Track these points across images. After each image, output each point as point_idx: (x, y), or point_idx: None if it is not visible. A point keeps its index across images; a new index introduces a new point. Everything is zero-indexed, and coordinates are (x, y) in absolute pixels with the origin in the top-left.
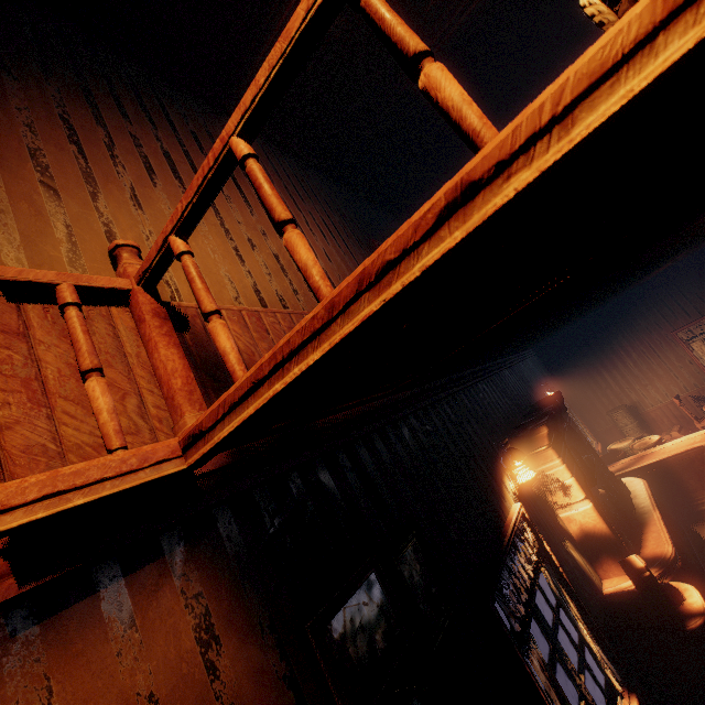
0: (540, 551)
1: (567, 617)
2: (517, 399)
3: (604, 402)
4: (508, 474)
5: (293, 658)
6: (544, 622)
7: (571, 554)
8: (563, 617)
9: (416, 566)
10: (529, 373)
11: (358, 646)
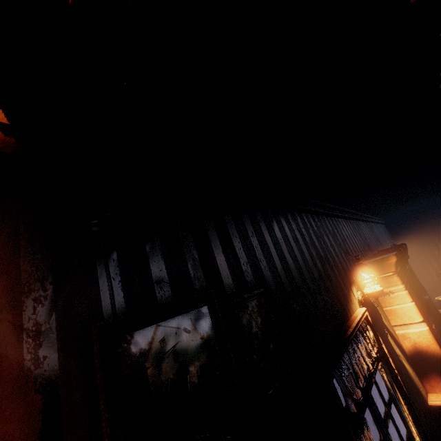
0: (378, 351)
1: (399, 414)
2: (368, 242)
3: (435, 267)
4: (356, 286)
5: (63, 357)
6: (377, 413)
7: (403, 364)
8: (392, 414)
9: (257, 319)
10: (378, 232)
11: (162, 370)
